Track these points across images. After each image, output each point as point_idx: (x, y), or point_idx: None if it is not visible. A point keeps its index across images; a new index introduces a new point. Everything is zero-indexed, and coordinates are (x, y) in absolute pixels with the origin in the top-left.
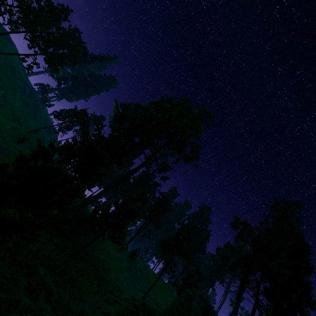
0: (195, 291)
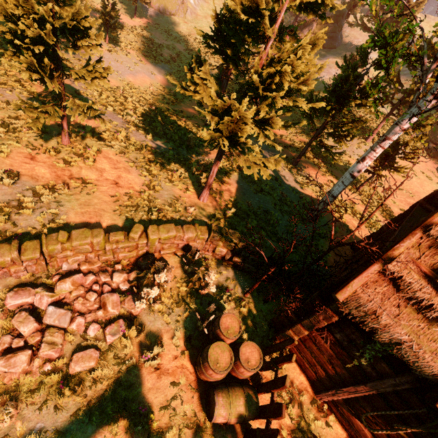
0: None
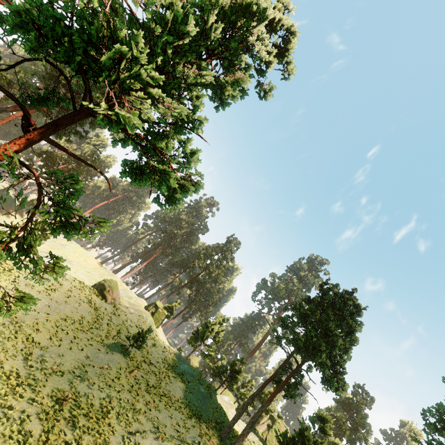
0: None
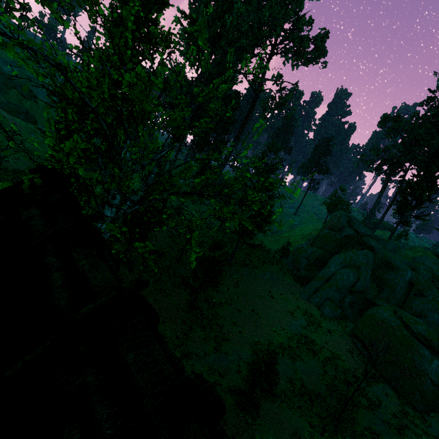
0: (341, 213)
